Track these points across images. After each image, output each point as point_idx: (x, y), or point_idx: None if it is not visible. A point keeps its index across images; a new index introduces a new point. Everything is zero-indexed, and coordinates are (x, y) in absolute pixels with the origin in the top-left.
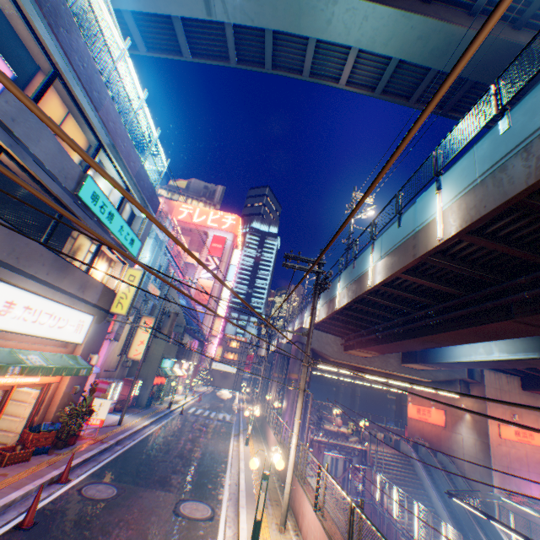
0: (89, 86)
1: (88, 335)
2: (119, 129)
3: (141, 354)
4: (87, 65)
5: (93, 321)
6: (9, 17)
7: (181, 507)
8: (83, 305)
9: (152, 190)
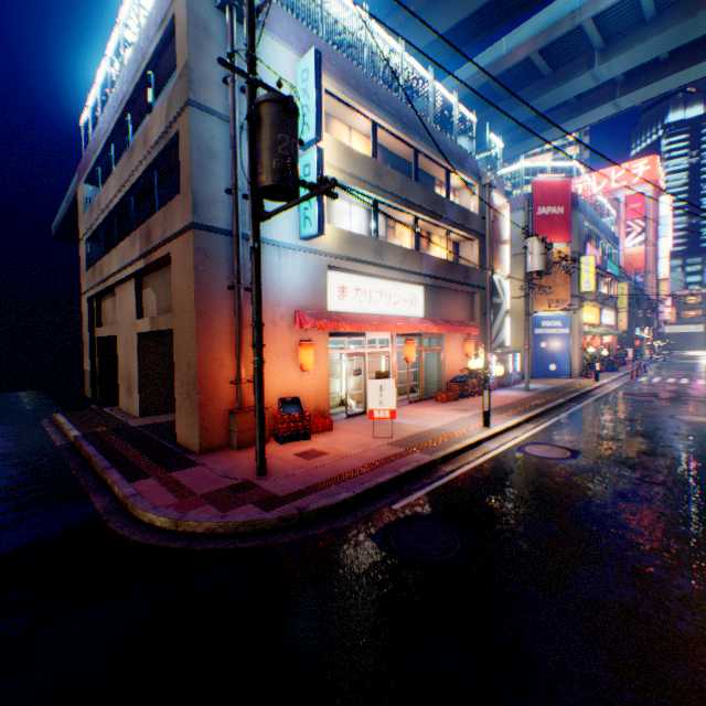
0: (601, 230)
1: (613, 321)
2: (605, 231)
3: (621, 328)
4: (600, 224)
5: (612, 315)
6: (586, 234)
7: (700, 372)
8: (611, 309)
9: (614, 238)
